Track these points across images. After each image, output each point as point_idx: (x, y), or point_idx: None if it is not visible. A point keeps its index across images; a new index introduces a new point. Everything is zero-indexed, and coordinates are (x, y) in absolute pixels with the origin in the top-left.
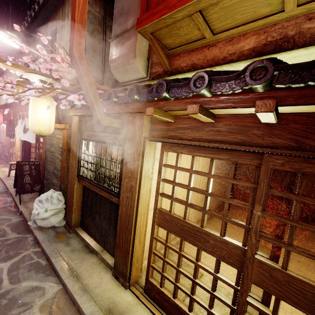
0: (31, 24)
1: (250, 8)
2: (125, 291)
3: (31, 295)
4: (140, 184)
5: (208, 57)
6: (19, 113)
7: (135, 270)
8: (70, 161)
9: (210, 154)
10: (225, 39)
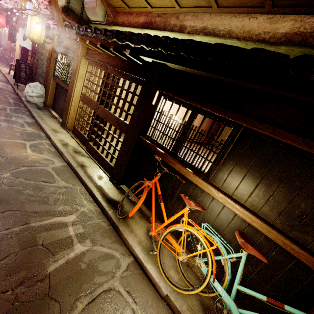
0: None
1: (136, 1)
2: (63, 130)
3: (20, 118)
4: (77, 79)
5: (129, 20)
6: (21, 21)
7: (70, 123)
8: (50, 65)
9: (100, 67)
10: (136, 12)
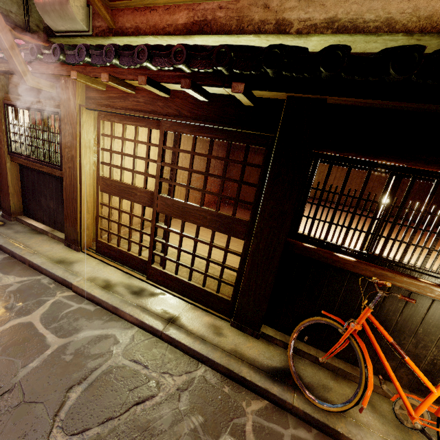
0: None
1: None
2: (77, 253)
3: None
4: (80, 154)
5: (150, 22)
6: None
7: (86, 236)
8: None
9: (134, 122)
10: (164, 5)
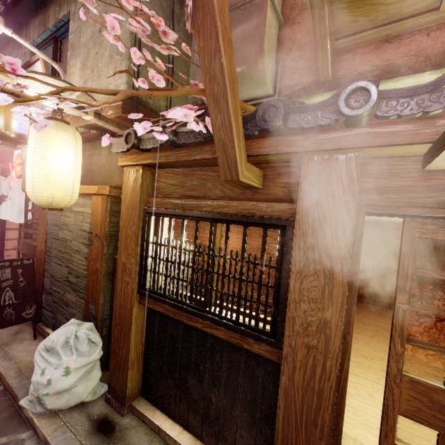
0: (13, 9)
1: None
2: None
3: None
4: (350, 318)
5: (428, 50)
6: None
7: None
8: (120, 260)
9: None
10: None
